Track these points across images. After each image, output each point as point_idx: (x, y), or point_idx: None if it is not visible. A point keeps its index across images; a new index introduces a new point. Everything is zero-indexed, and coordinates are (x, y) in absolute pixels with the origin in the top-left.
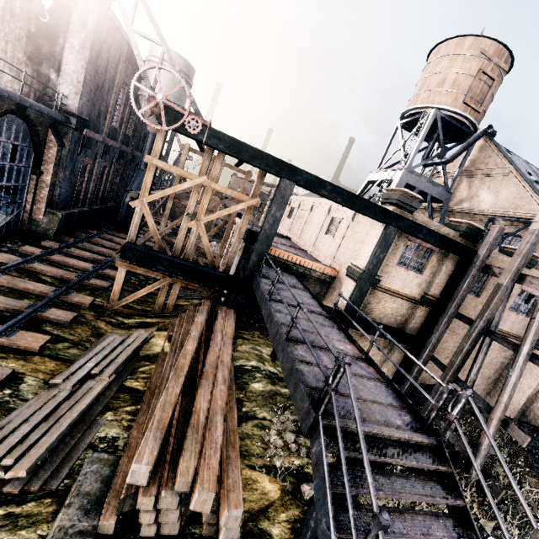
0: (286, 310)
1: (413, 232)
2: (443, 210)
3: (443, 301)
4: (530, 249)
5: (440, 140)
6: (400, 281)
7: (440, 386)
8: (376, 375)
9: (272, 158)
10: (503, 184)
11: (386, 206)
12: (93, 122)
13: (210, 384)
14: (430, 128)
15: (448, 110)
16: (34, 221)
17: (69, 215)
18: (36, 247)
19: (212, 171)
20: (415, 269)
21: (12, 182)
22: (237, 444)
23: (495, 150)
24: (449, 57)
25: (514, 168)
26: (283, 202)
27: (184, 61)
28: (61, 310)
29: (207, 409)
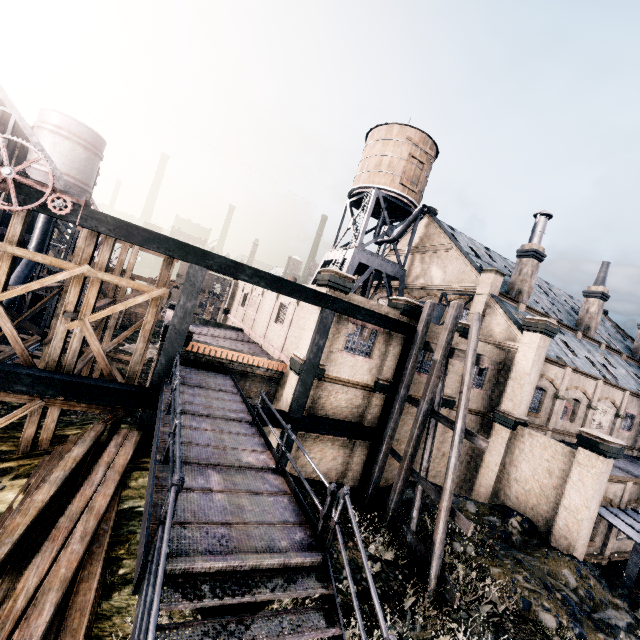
0: (190, 422)
1: (352, 313)
2: (400, 287)
3: (396, 384)
4: (454, 323)
5: (385, 218)
6: (349, 368)
7: (397, 483)
8: (284, 486)
9: (174, 241)
10: (448, 260)
11: (321, 288)
12: None
13: (56, 546)
14: (378, 207)
15: (388, 190)
16: None
17: None
18: None
19: (99, 258)
20: (363, 352)
21: None
22: (81, 629)
23: (438, 227)
24: (382, 142)
25: (454, 243)
26: (194, 291)
27: (88, 130)
28: None
29: (36, 587)
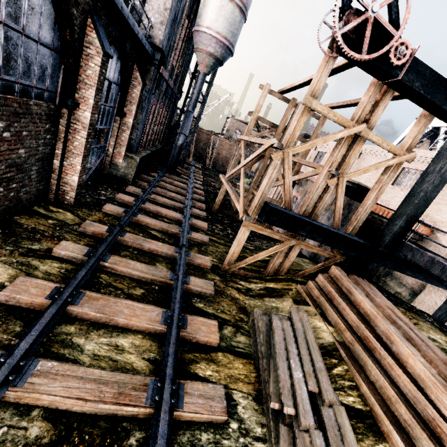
0: None
1: None
2: None
3: None
4: None
5: None
6: None
7: None
8: None
9: None
10: None
11: None
12: (164, 59)
13: None
14: None
15: None
16: (114, 165)
17: (142, 158)
18: (124, 193)
19: (372, 117)
20: None
21: (102, 124)
22: None
23: None
24: None
25: None
26: None
27: None
28: (198, 278)
29: None
